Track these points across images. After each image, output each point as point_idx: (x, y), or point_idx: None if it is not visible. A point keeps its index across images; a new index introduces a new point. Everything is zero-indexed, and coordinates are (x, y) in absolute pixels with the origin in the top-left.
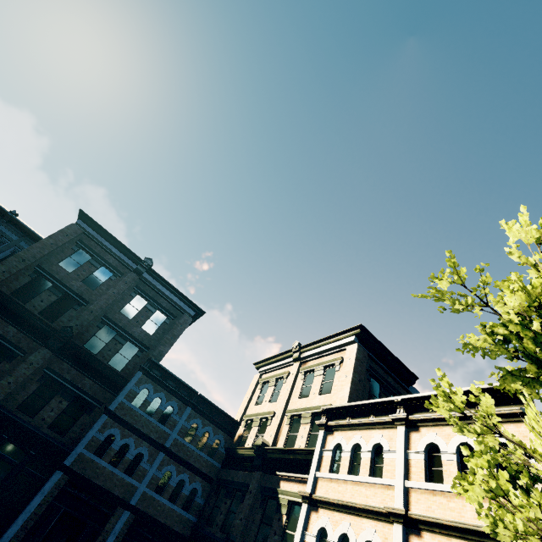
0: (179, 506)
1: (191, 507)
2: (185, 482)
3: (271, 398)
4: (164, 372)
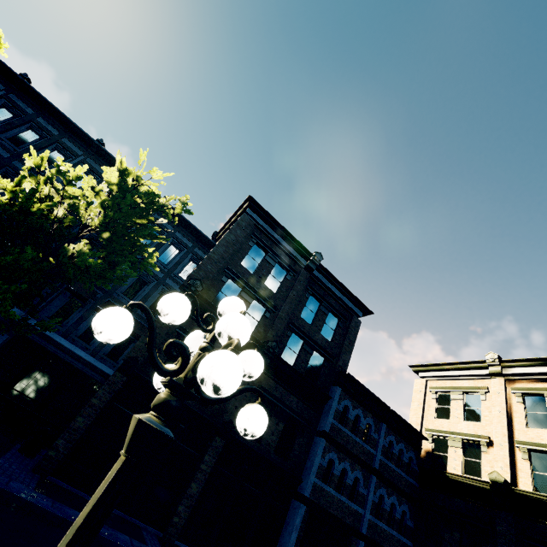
0: (395, 530)
1: (405, 531)
2: (395, 505)
3: (464, 415)
4: (355, 385)
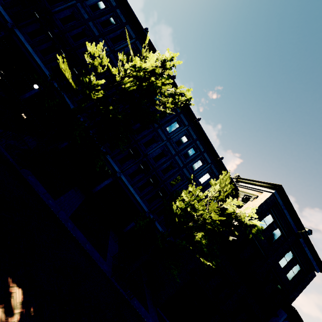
0: None
1: None
2: None
3: None
4: (296, 314)
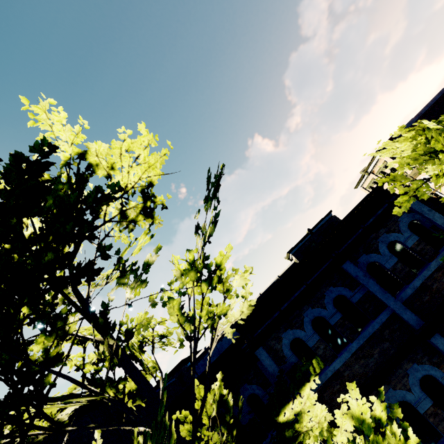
0: None
1: None
2: None
3: None
4: None
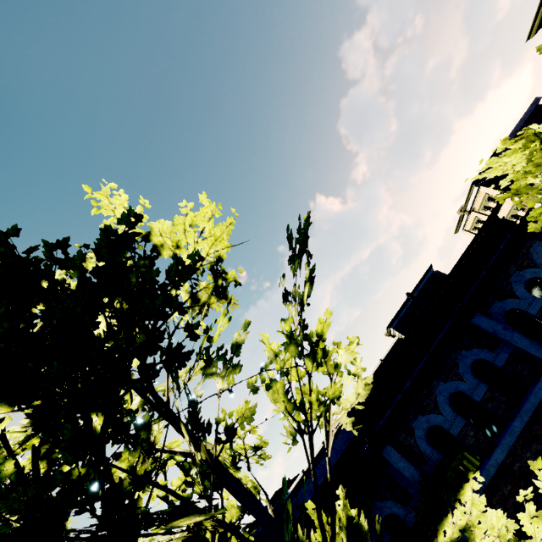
0: None
1: None
2: None
3: None
4: None
